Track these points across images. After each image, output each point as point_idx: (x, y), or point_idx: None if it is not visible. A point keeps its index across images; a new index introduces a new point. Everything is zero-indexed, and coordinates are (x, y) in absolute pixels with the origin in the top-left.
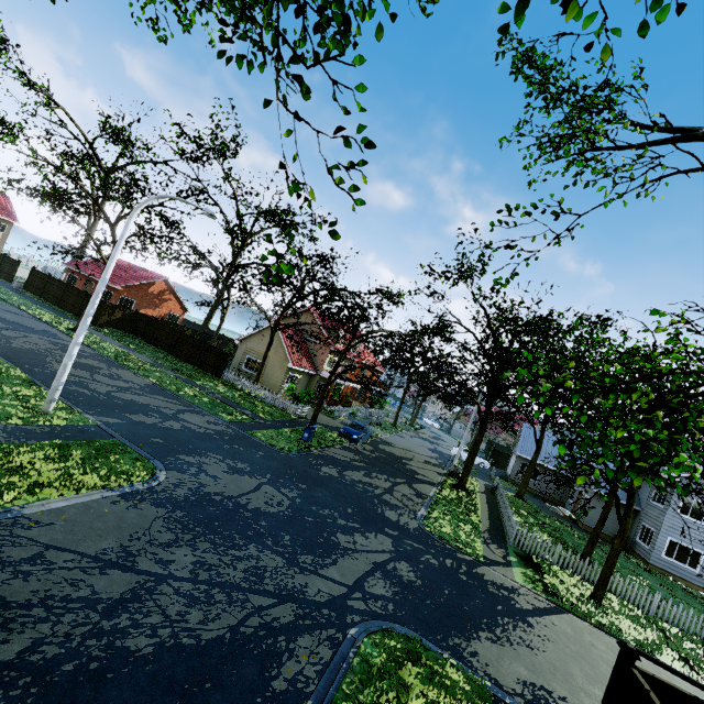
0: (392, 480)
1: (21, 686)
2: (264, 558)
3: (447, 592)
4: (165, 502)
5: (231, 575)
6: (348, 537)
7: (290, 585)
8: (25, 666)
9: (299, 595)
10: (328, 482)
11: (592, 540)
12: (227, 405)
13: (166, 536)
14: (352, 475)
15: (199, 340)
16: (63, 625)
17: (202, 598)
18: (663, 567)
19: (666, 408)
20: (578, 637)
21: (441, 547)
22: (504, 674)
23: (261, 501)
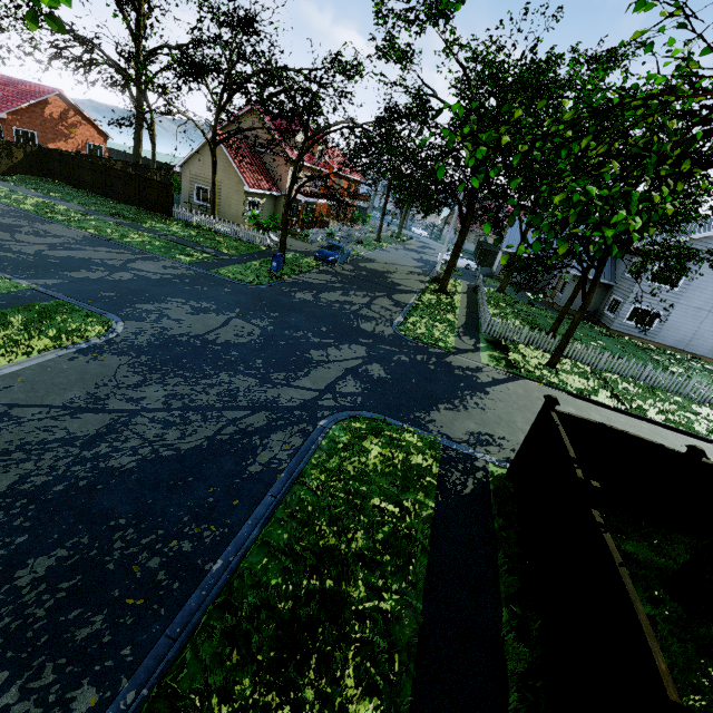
0: (371, 295)
1: (19, 507)
2: (236, 381)
3: (414, 381)
4: (127, 350)
5: (204, 400)
6: (321, 352)
7: (263, 399)
8: (18, 493)
9: (272, 405)
10: (302, 307)
11: (559, 318)
12: (184, 246)
13: (134, 379)
14: (328, 297)
15: (130, 173)
16: (45, 461)
17: (178, 421)
18: (623, 330)
19: (624, 157)
20: (527, 395)
21: (414, 346)
22: (455, 431)
23: (230, 334)
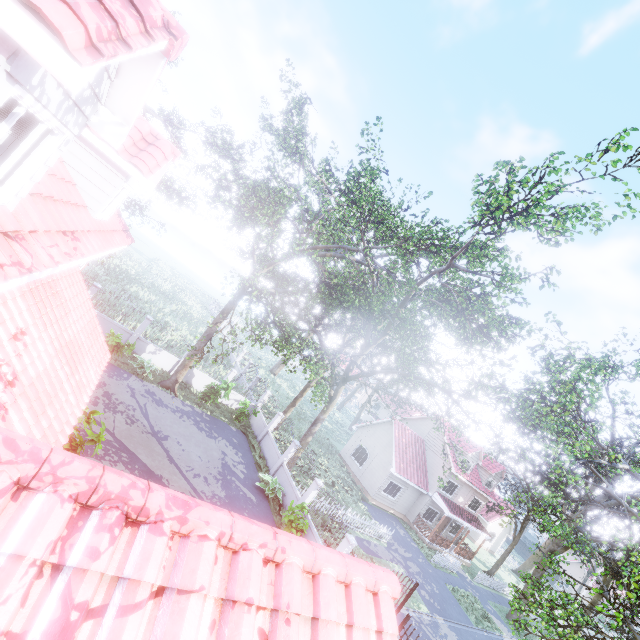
0: None
1: None
2: None
3: None
4: None
5: None
6: None
7: None
8: None
9: None
10: None
11: None
12: None
13: None
14: None
15: None
16: None
17: None
18: None
19: None
20: None
21: None
22: None
23: None
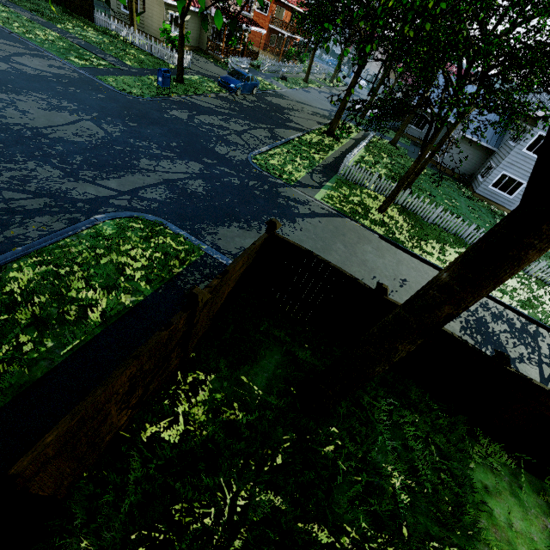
0: (252, 125)
1: None
2: (40, 171)
3: (227, 200)
4: None
5: None
6: (152, 162)
7: (56, 188)
8: None
9: (60, 194)
10: (168, 123)
11: (417, 172)
12: (87, 51)
13: None
14: (205, 119)
15: None
16: None
17: None
18: (485, 195)
19: None
20: (334, 230)
21: (256, 173)
22: (230, 245)
23: (69, 132)
